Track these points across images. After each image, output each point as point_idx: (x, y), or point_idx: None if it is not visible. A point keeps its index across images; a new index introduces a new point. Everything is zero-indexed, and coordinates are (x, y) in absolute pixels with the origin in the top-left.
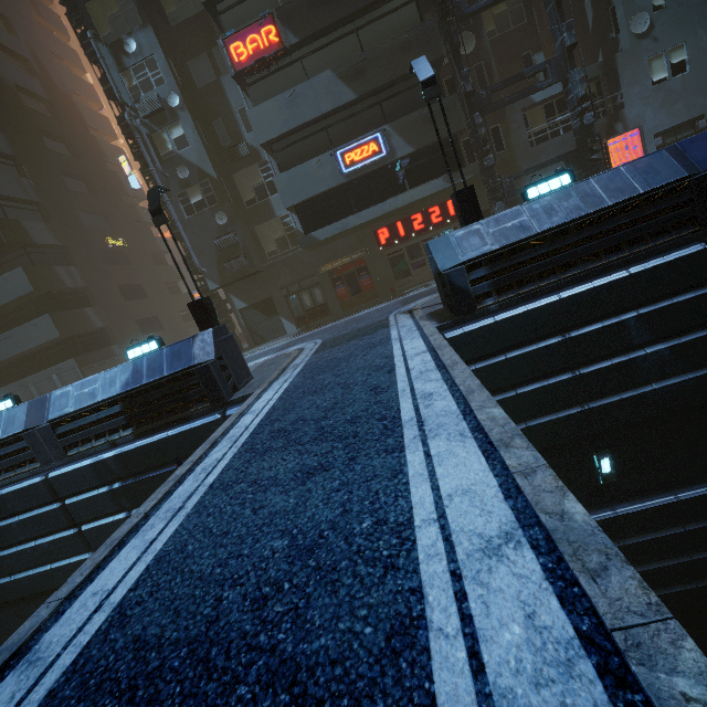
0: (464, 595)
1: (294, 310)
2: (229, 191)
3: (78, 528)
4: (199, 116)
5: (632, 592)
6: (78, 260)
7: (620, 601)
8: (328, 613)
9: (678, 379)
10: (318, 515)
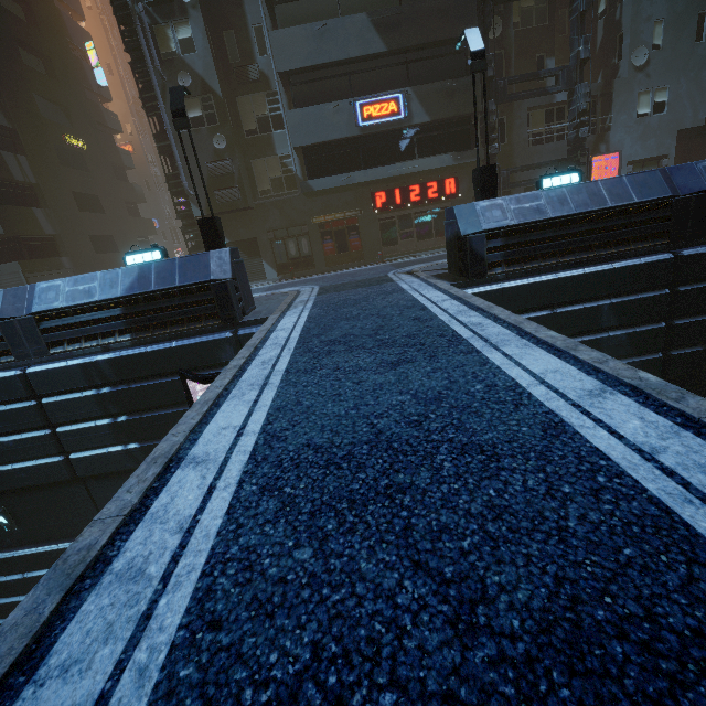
0: (589, 412)
1: (277, 256)
2: (230, 114)
3: (52, 430)
4: (209, 21)
5: (705, 405)
6: (30, 150)
7: (699, 408)
8: (484, 424)
9: (626, 361)
10: (427, 384)
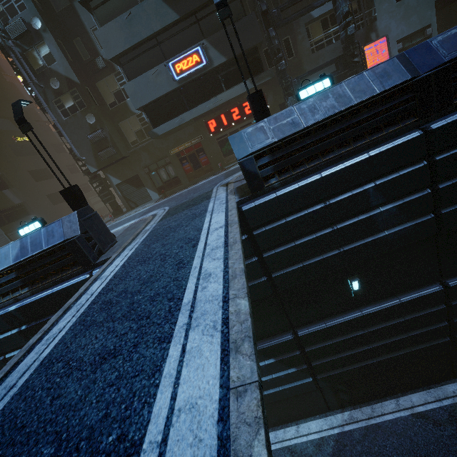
0: None
1: (155, 183)
2: (94, 97)
3: (4, 356)
4: (61, 36)
5: None
6: None
7: None
8: None
9: (402, 227)
10: (87, 416)
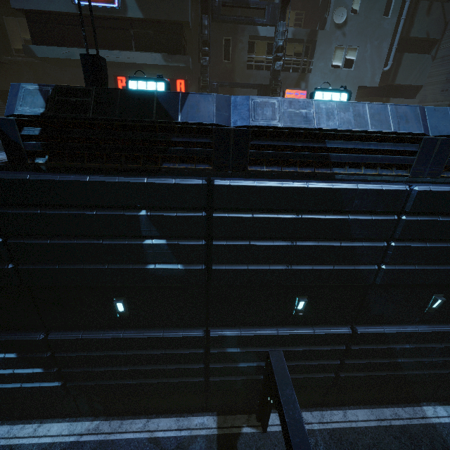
0: None
1: None
2: None
3: None
4: None
5: None
6: None
7: None
8: None
9: (172, 267)
10: None
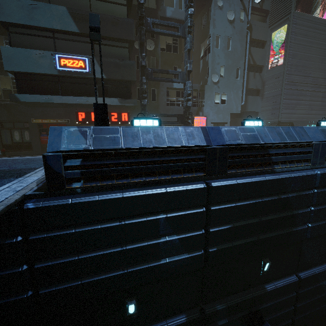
0: None
1: (4, 139)
2: None
3: None
4: None
5: None
6: None
7: None
8: None
9: (180, 257)
10: None
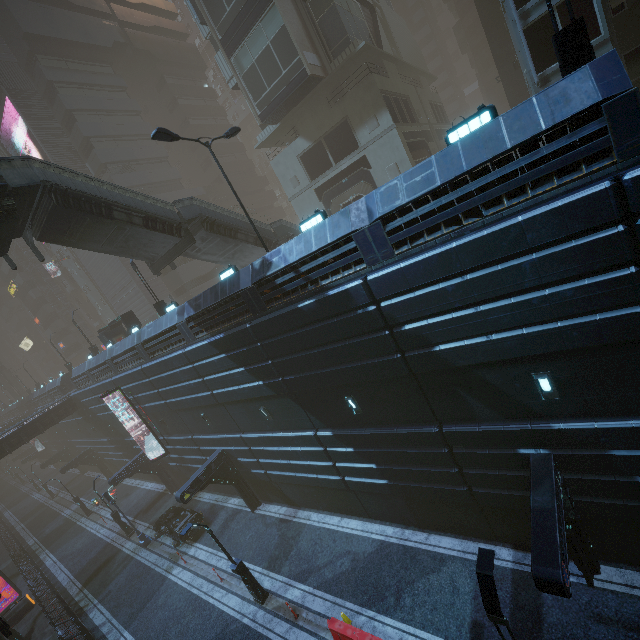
0: None
1: None
2: None
3: None
4: None
5: None
6: None
7: None
8: None
9: None
10: None
